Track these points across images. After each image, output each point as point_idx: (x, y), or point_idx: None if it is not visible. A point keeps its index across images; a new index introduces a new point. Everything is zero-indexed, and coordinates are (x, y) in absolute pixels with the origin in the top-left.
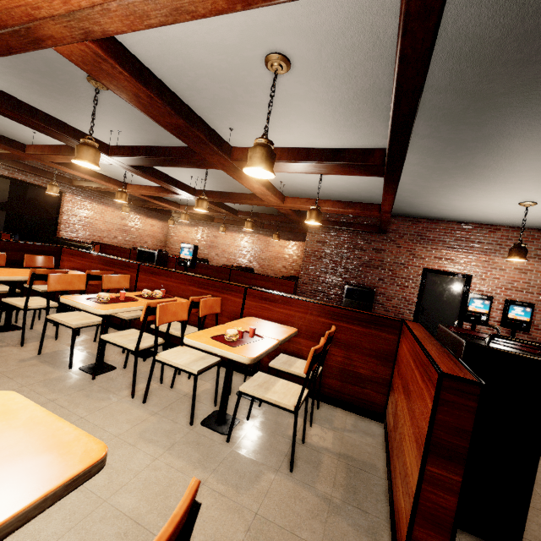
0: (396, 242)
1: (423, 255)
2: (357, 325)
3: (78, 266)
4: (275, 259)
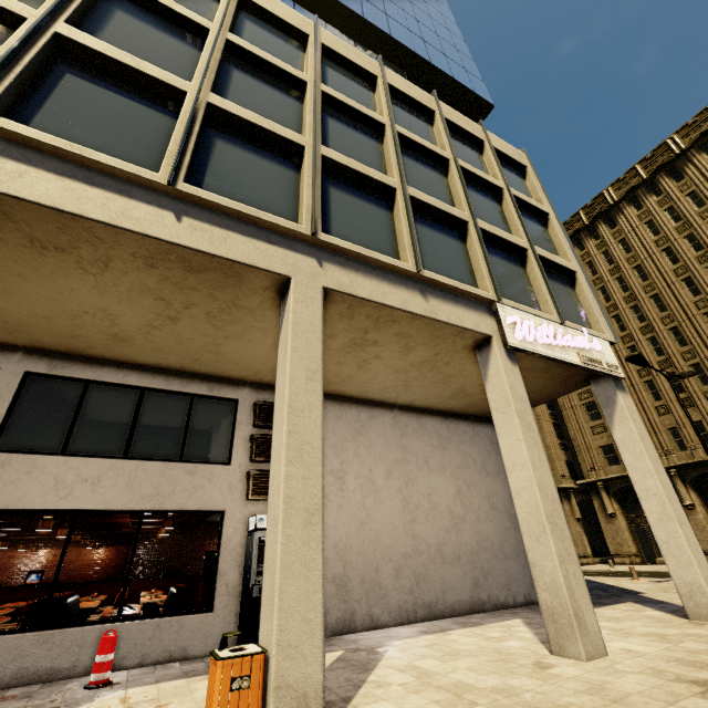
0: (192, 538)
1: (206, 543)
2: (184, 582)
3: (11, 600)
4: (87, 566)
